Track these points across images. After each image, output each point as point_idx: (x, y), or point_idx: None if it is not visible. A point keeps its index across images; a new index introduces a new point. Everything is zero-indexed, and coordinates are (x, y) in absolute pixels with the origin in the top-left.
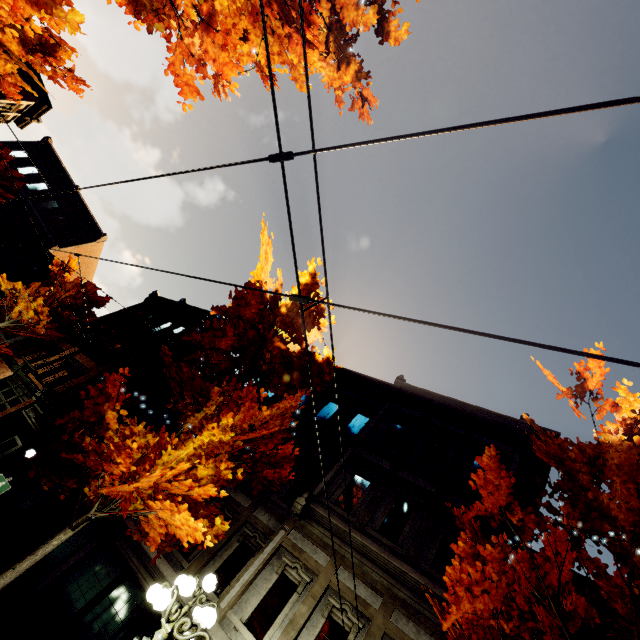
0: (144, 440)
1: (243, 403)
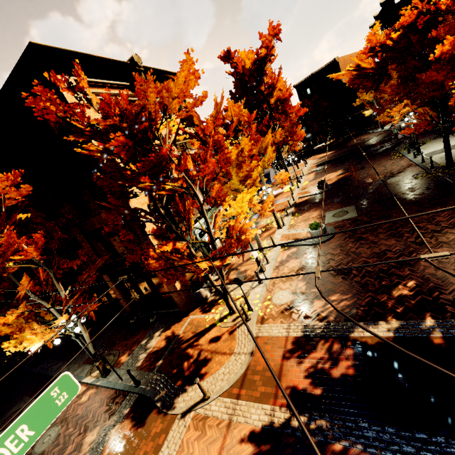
0: (385, 114)
1: (384, 90)
